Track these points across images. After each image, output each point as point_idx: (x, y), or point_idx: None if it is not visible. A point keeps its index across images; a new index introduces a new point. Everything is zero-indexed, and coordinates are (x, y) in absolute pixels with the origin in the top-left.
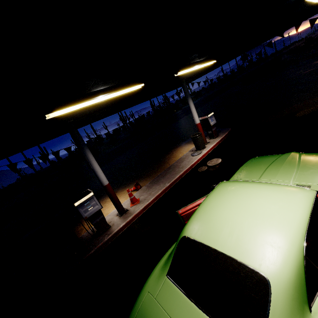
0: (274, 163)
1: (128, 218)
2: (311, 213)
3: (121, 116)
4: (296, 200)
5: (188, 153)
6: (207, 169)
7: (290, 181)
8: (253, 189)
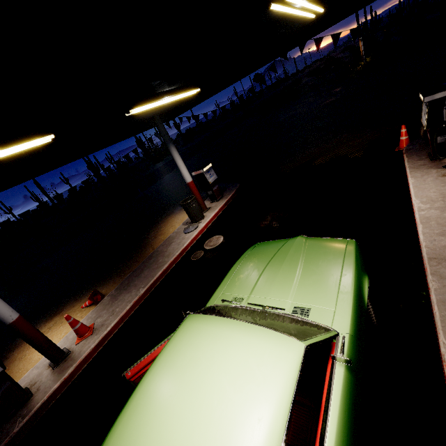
0: (272, 260)
1: (67, 372)
2: (291, 408)
3: (89, 162)
4: (273, 378)
5: (180, 227)
6: (203, 256)
7: (287, 299)
8: (221, 343)
